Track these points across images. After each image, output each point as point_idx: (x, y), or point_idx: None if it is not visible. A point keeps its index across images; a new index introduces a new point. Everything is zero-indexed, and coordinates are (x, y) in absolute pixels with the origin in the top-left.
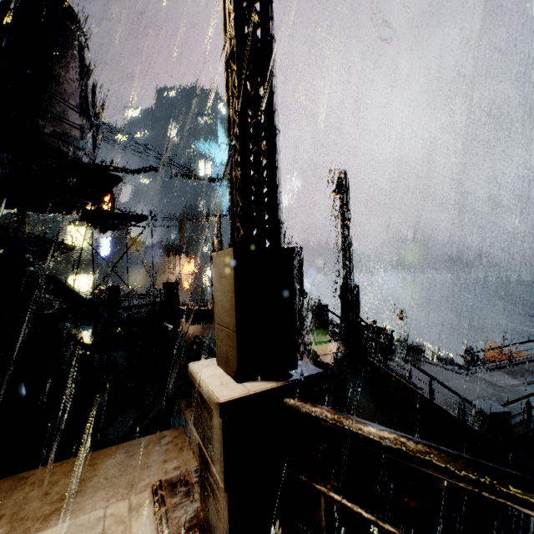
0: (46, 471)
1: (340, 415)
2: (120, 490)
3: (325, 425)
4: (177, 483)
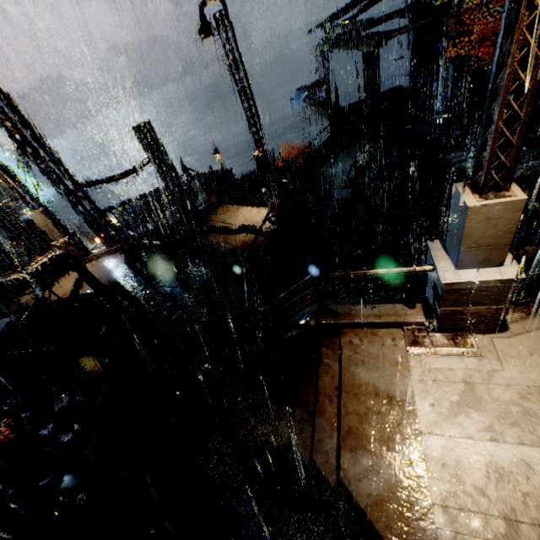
0: (348, 416)
1: (538, 246)
2: (399, 370)
3: (534, 253)
4: (414, 340)
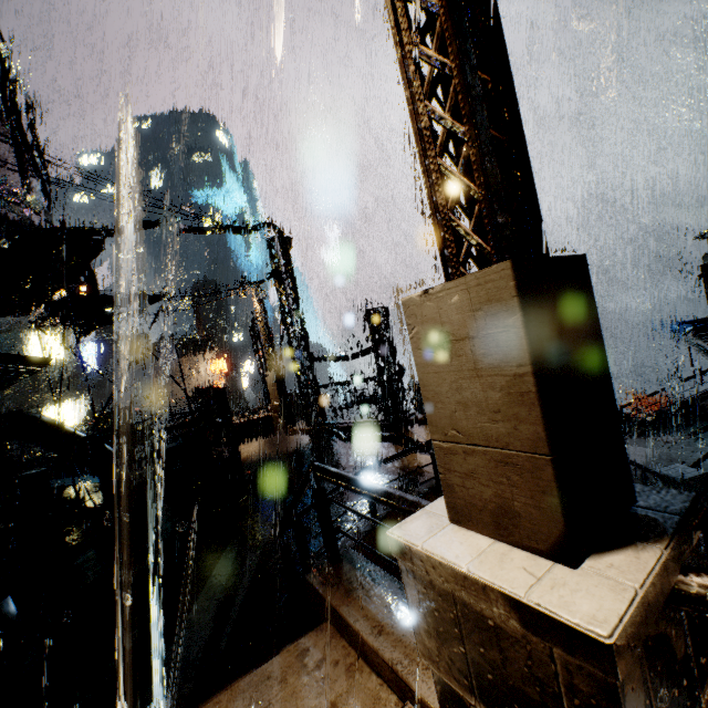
0: None
1: None
2: None
3: None
4: None
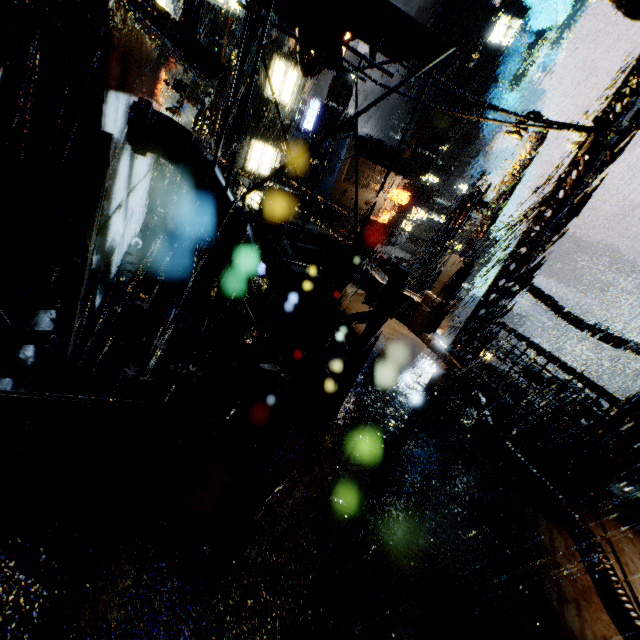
0: None
1: None
2: None
3: None
4: None
